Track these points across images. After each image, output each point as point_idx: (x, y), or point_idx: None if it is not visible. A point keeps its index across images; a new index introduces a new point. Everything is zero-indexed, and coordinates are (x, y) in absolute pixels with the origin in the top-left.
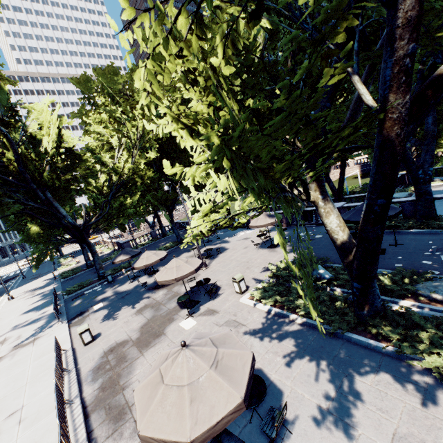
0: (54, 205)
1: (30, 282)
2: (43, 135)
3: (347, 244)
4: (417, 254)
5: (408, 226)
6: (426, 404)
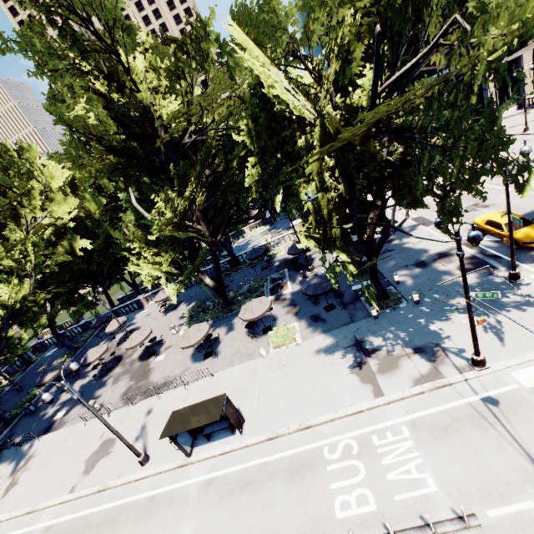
0: None
1: None
2: None
3: (215, 286)
4: (238, 282)
5: (233, 271)
6: None
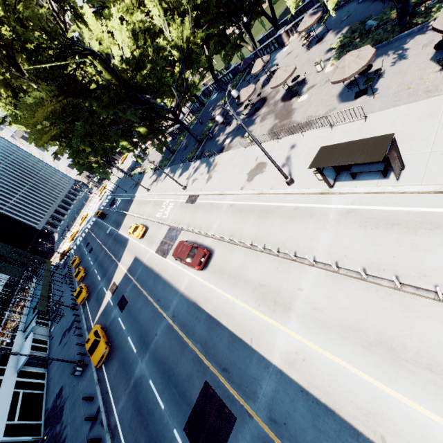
0: (151, 101)
1: (139, 187)
2: (106, 48)
3: None
4: None
5: None
6: (434, 32)
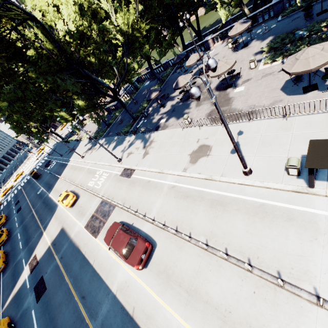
0: (93, 77)
1: (74, 152)
2: (50, 21)
3: None
4: None
5: None
6: None
